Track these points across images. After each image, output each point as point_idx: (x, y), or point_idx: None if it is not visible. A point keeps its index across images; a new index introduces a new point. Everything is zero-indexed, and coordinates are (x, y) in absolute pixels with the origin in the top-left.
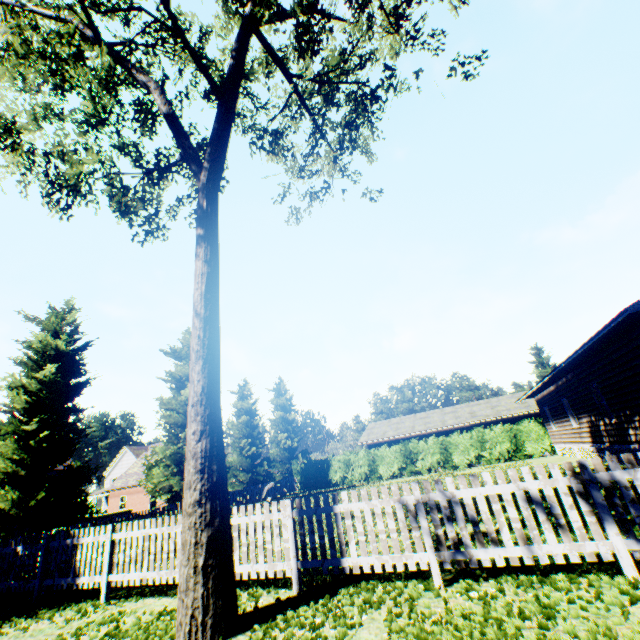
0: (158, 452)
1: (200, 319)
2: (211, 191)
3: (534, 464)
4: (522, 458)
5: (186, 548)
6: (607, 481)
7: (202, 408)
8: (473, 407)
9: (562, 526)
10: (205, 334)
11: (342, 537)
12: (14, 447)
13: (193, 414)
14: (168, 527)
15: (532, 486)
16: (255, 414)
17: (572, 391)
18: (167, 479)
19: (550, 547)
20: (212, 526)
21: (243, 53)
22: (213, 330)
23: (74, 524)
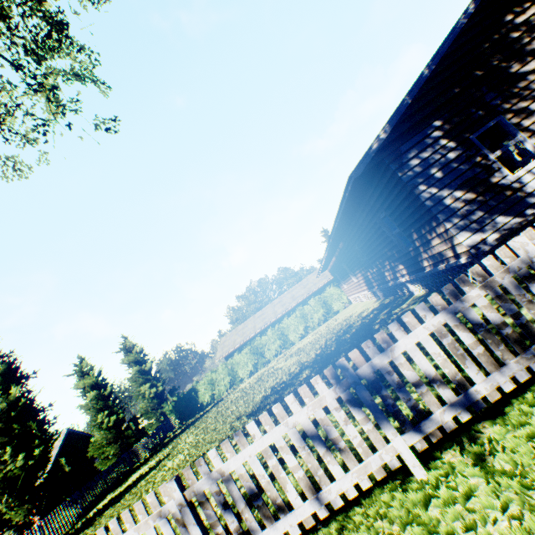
0: None
1: None
2: None
3: (340, 319)
4: (333, 316)
5: None
6: (371, 373)
7: None
8: (293, 292)
9: (344, 450)
10: None
11: None
12: None
13: None
14: None
15: (302, 417)
16: (104, 384)
17: (346, 257)
18: (2, 516)
19: (339, 485)
20: None
21: None
22: None
23: None
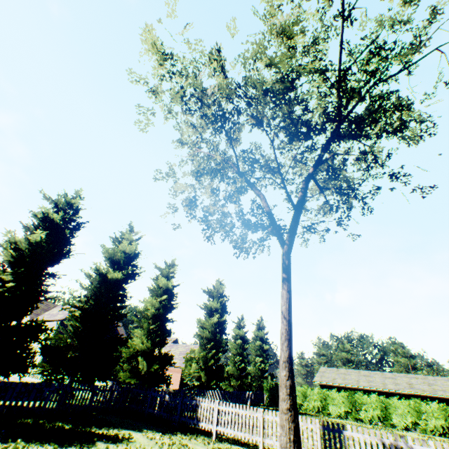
0: (193, 352)
1: (285, 320)
2: (289, 255)
3: None
4: None
5: (284, 428)
6: None
7: (287, 364)
8: (411, 379)
9: None
10: (288, 328)
11: (347, 448)
12: (145, 335)
13: (283, 365)
14: (249, 411)
15: None
16: (245, 340)
17: None
18: (198, 371)
19: None
20: (294, 422)
21: (306, 189)
22: (290, 326)
23: (160, 386)
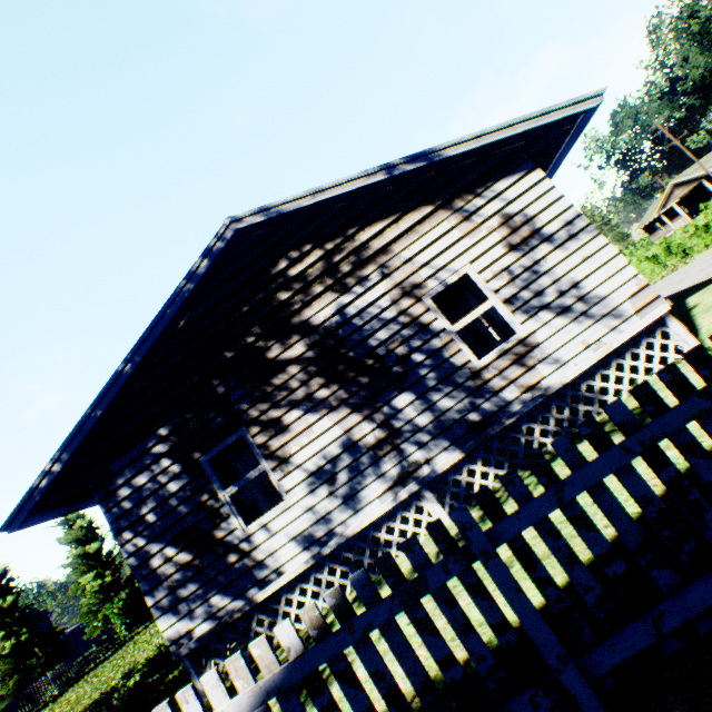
0: None
1: None
2: None
3: None
4: None
5: None
6: None
7: None
8: None
9: None
10: None
11: None
12: None
13: None
14: None
15: None
16: (7, 590)
17: None
18: None
19: None
20: None
21: None
22: None
23: None
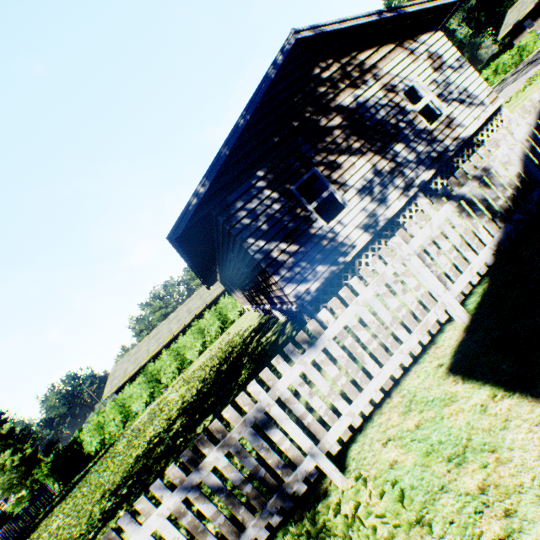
0: None
1: None
2: None
3: (232, 334)
4: (231, 326)
5: None
6: None
7: None
8: (189, 304)
9: None
10: None
11: None
12: None
13: None
14: None
15: None
16: None
17: (225, 276)
18: None
19: None
20: None
21: None
22: None
23: None
